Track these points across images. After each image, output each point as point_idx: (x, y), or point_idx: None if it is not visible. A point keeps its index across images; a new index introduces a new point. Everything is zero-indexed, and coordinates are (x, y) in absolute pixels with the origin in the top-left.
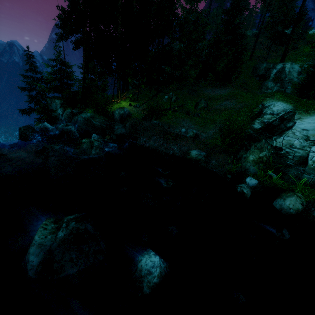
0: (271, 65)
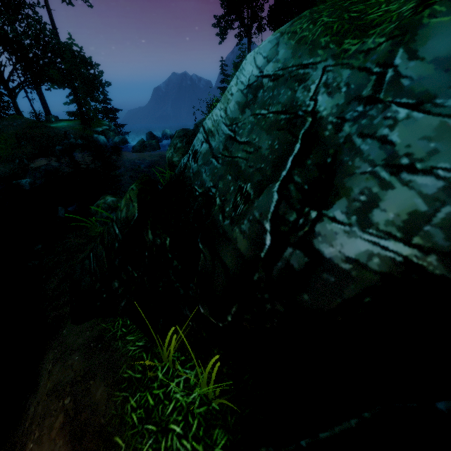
0: None
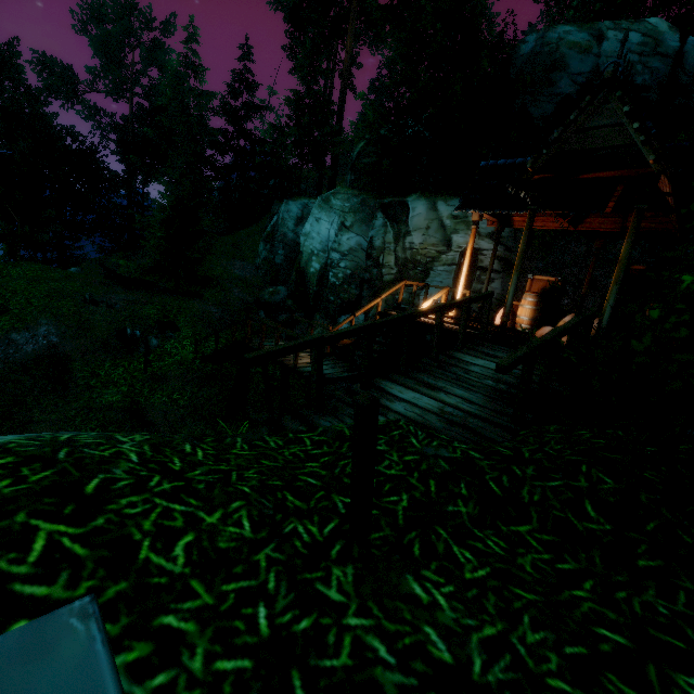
0: (277, 208)
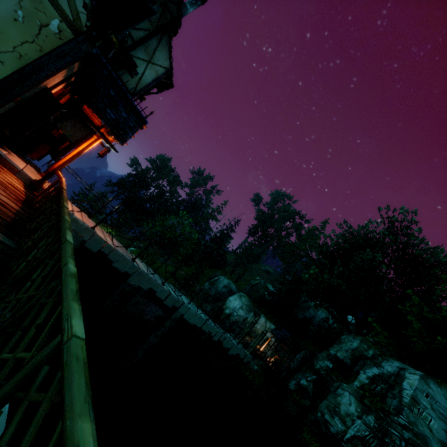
0: (219, 274)
